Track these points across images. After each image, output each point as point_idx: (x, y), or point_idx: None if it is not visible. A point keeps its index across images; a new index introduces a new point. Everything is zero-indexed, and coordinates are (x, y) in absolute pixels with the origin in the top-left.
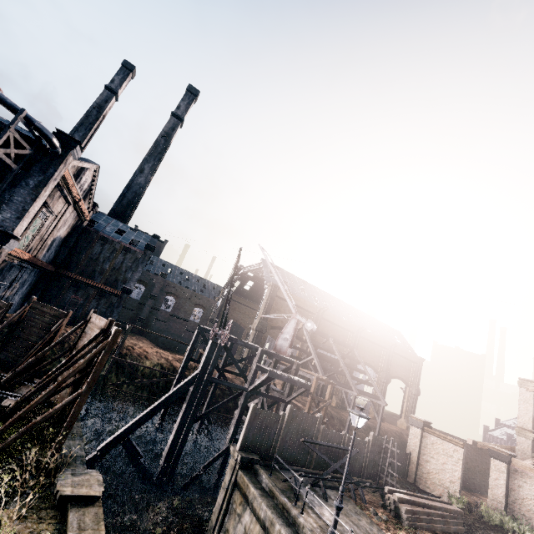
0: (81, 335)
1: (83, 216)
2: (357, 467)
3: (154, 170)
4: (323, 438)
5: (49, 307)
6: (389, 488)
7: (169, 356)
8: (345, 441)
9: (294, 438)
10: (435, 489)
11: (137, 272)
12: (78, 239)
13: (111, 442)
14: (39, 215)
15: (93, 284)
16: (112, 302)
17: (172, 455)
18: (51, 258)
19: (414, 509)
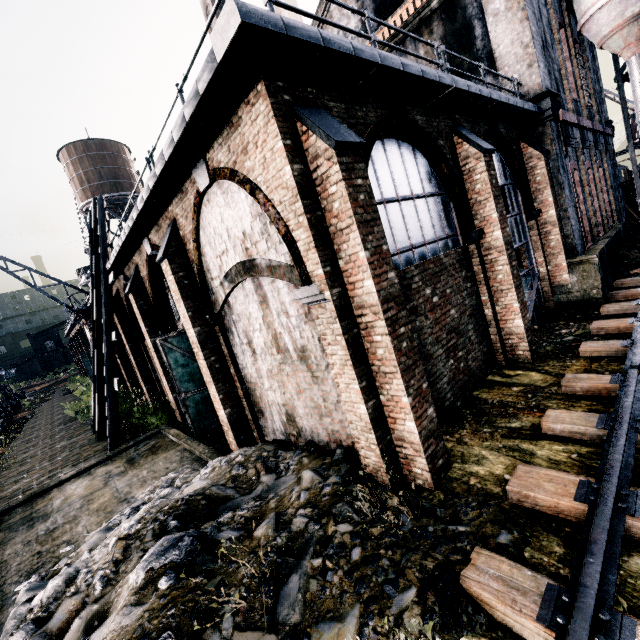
0: None
1: None
2: None
3: None
4: None
5: None
6: None
7: None
8: None
9: None
10: None
11: None
12: None
13: None
14: None
15: None
16: None
17: None
18: None
19: None
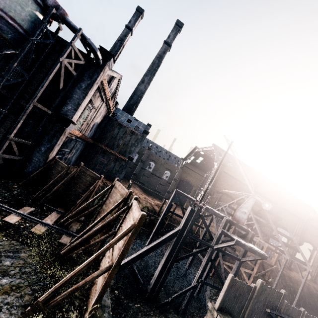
0: (108, 195)
1: (110, 110)
2: None
3: (150, 81)
4: (285, 311)
5: (90, 171)
6: None
7: (152, 202)
8: (303, 317)
9: (261, 307)
10: None
11: (137, 147)
12: (106, 124)
13: (121, 266)
14: (87, 108)
15: (113, 152)
16: (122, 164)
17: (158, 282)
18: (92, 135)
19: None
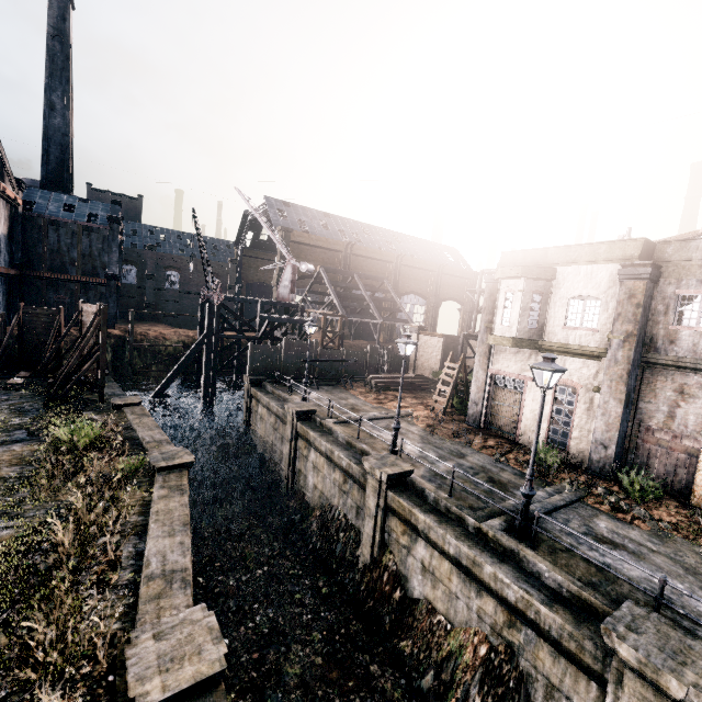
0: (82, 324)
1: (14, 201)
2: (359, 372)
3: (69, 101)
4: (322, 356)
5: (40, 308)
6: (368, 374)
7: (190, 333)
8: (344, 355)
9: (296, 360)
10: (426, 373)
11: (113, 253)
12: (23, 230)
13: (152, 399)
14: None
15: (71, 278)
16: (102, 293)
17: (208, 398)
18: (7, 261)
19: (383, 381)
